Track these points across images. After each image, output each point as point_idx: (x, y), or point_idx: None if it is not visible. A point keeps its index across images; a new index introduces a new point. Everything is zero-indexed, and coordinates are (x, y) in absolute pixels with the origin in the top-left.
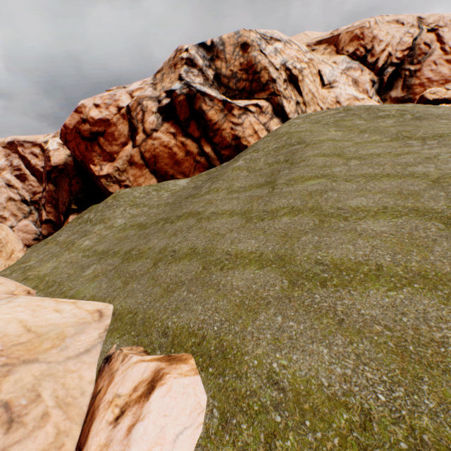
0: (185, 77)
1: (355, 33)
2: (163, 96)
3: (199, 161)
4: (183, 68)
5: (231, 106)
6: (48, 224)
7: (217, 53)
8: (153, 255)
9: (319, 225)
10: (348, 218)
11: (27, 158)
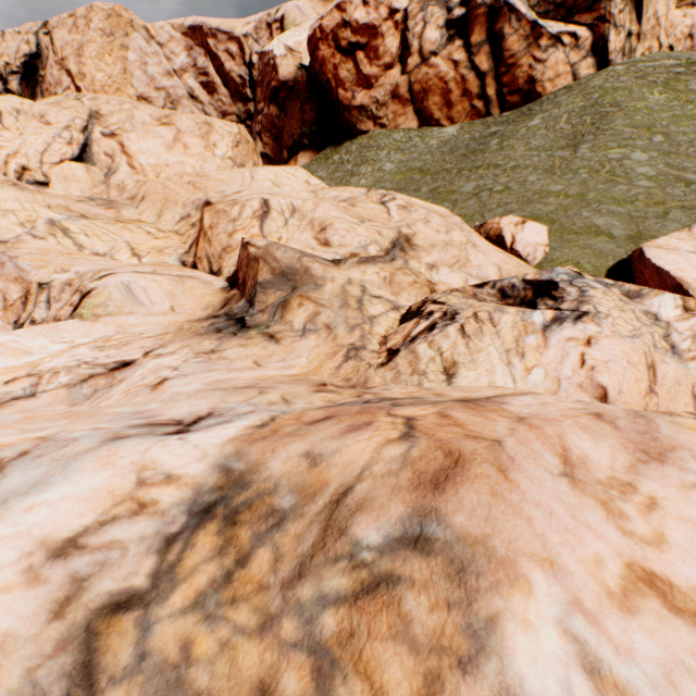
0: None
1: None
2: (455, 3)
3: (474, 107)
4: None
5: (540, 32)
6: (263, 160)
7: None
8: (468, 191)
9: (609, 181)
10: (631, 179)
11: (220, 58)
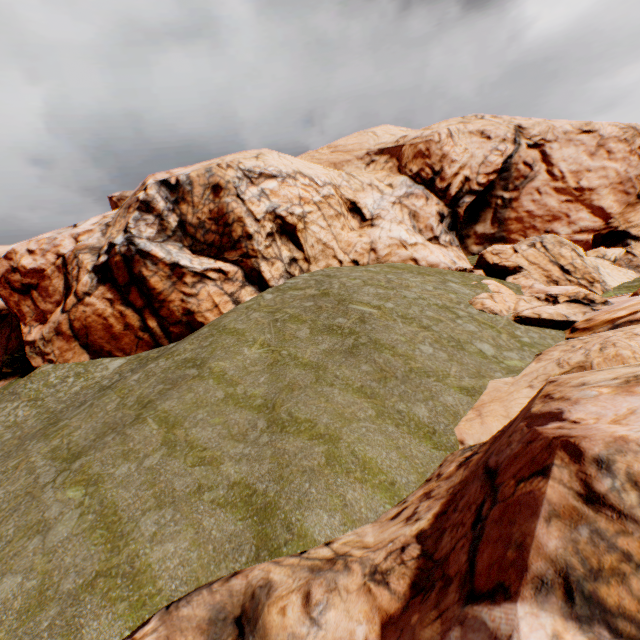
0: (134, 227)
1: (419, 148)
2: (104, 250)
3: (142, 337)
4: (134, 215)
5: (183, 271)
6: None
7: (183, 194)
8: None
9: None
10: None
11: None
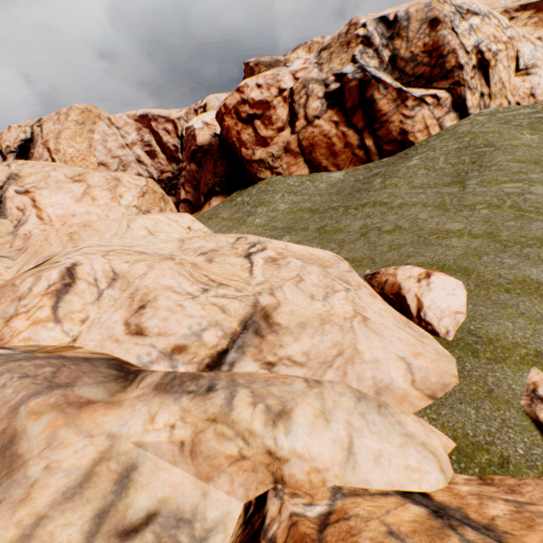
0: (359, 59)
1: None
2: (330, 80)
3: (356, 155)
4: (358, 48)
5: (406, 95)
6: (185, 204)
7: (398, 30)
8: (355, 230)
9: (519, 217)
10: None
11: (160, 134)
